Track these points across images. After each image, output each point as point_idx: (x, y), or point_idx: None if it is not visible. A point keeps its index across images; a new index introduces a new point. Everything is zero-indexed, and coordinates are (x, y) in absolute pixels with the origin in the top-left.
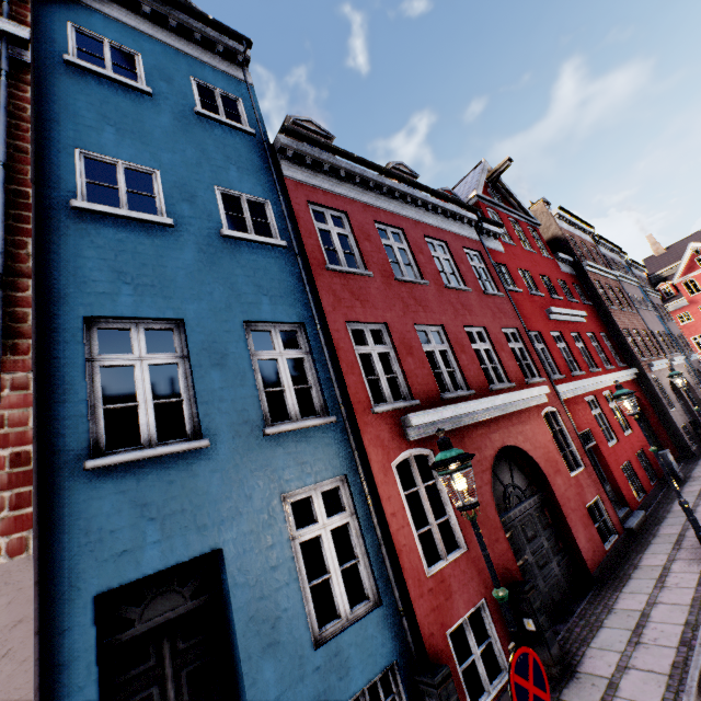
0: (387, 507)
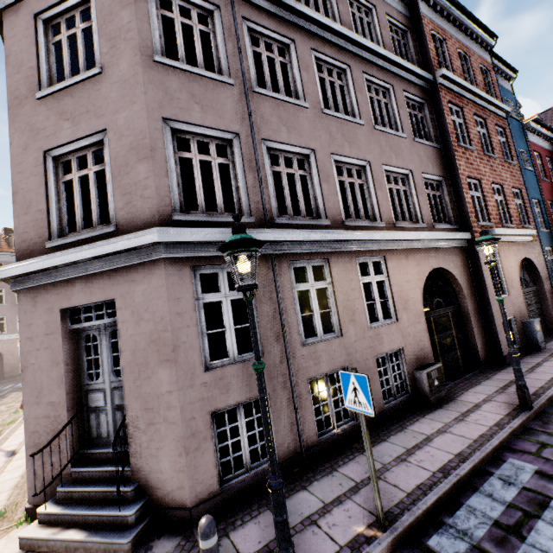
0: None
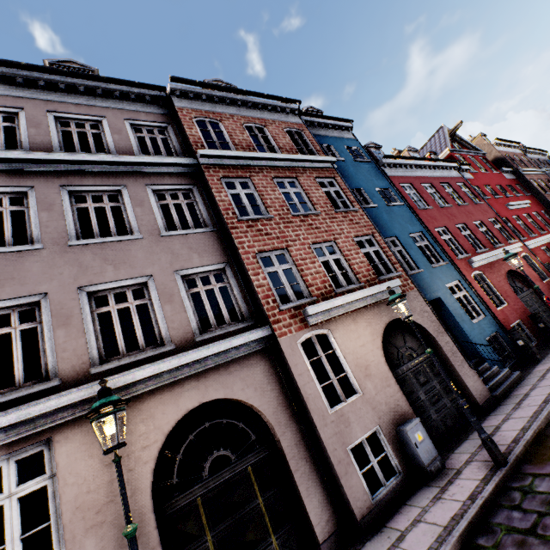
0: (476, 289)
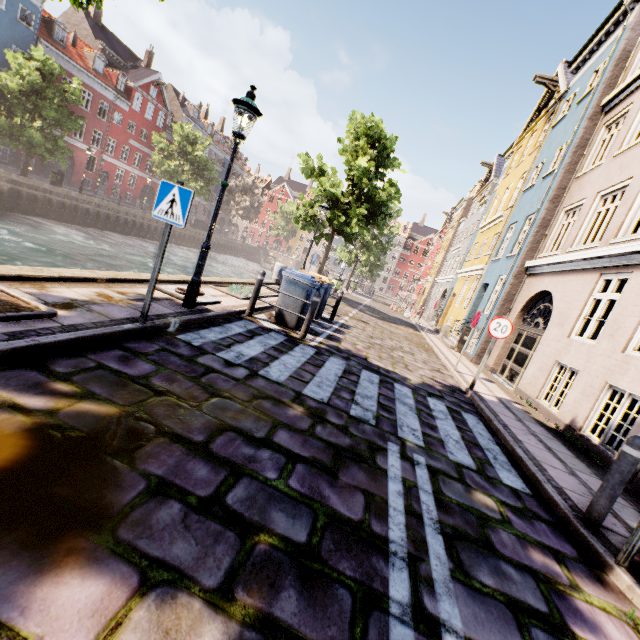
0: None
